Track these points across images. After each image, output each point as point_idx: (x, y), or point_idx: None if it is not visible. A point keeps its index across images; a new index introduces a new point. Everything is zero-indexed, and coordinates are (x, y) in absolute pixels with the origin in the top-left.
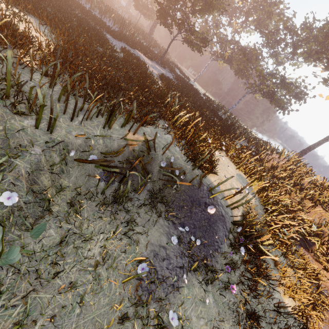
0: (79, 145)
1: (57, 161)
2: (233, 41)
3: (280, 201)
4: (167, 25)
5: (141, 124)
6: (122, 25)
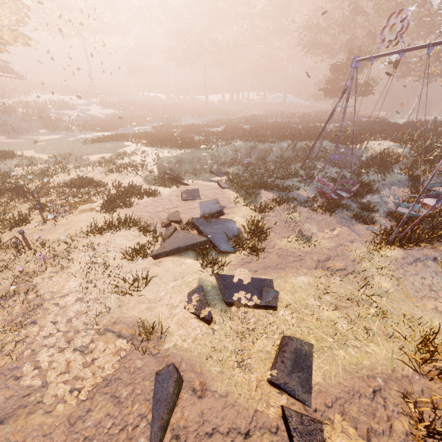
0: (286, 147)
1: (281, 150)
2: (439, 52)
3: (425, 140)
4: (336, 96)
5: (305, 137)
6: (303, 117)
